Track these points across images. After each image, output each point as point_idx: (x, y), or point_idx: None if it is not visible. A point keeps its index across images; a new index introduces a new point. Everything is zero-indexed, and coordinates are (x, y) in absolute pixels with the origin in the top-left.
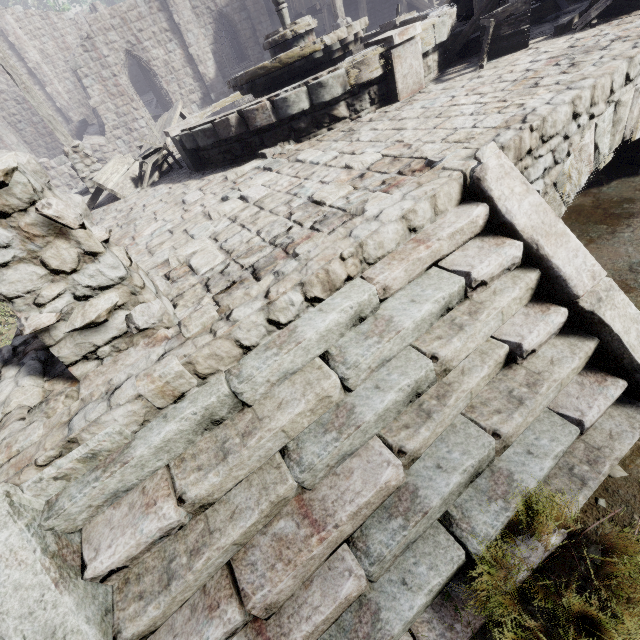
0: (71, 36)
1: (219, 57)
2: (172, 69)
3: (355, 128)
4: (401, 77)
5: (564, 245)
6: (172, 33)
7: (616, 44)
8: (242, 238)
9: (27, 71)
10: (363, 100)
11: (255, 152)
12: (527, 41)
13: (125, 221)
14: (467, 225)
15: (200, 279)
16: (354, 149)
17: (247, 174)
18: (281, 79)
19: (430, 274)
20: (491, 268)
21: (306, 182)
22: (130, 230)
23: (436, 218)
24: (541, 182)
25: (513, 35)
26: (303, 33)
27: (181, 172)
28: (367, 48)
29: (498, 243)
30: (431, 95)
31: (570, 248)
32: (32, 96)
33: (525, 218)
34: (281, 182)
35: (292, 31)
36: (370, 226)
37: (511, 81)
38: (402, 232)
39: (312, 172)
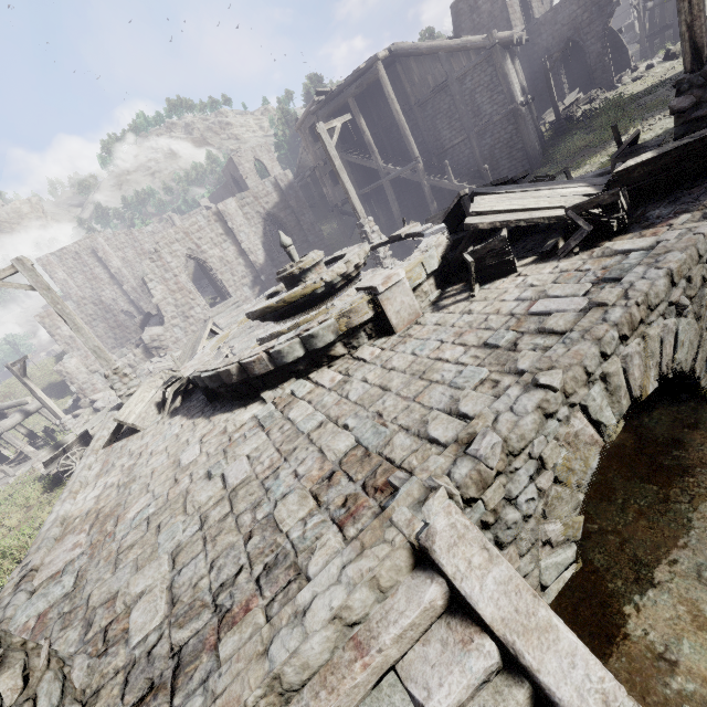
0: (148, 244)
1: (268, 246)
2: (226, 262)
3: (350, 371)
4: (394, 314)
5: (552, 646)
6: (227, 235)
7: (594, 292)
8: (194, 573)
9: (109, 275)
10: (359, 337)
11: (259, 391)
12: (515, 267)
13: (126, 479)
14: (419, 616)
15: (126, 660)
16: (339, 414)
17: (244, 426)
18: (288, 312)
19: (381, 690)
20: (453, 697)
21: (283, 467)
22: (121, 501)
23: (384, 597)
24: (532, 488)
25: (499, 264)
26: (310, 266)
27: (200, 398)
28: (357, 292)
29: (465, 639)
30: (424, 332)
31: (562, 651)
32: (82, 333)
33: (491, 606)
34: (264, 457)
35: (298, 268)
36: (291, 638)
37: (494, 331)
38: (336, 635)
39: (293, 448)
